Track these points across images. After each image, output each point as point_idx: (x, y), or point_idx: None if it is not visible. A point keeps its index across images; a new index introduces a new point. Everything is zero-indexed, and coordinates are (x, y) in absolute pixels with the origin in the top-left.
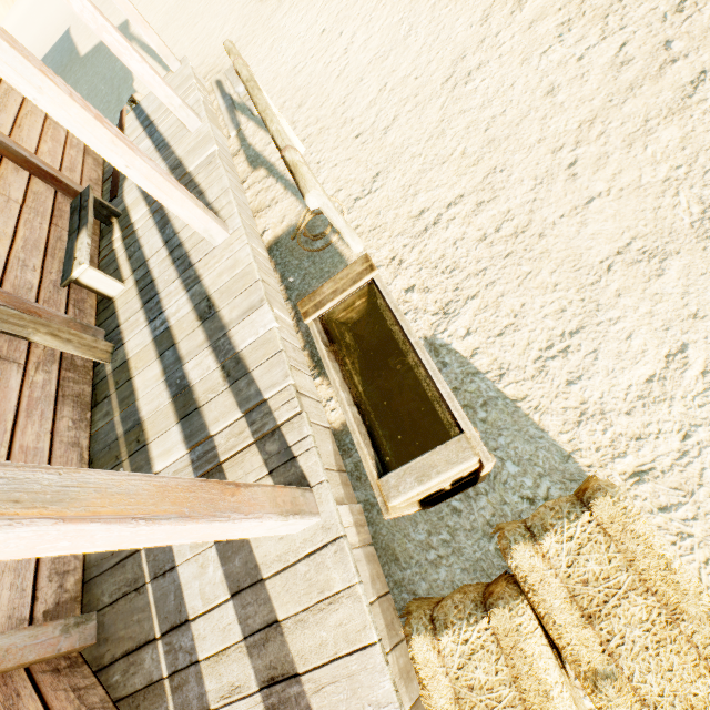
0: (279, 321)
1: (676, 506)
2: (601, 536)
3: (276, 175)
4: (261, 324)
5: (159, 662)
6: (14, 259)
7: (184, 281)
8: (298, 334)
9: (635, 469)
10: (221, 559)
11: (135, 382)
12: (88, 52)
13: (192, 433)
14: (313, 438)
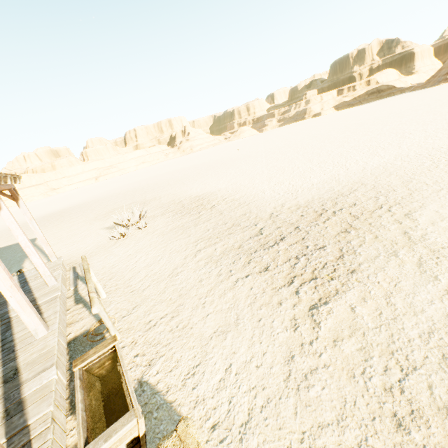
0: (58, 378)
1: (225, 438)
2: (179, 441)
3: (88, 307)
4: (46, 377)
5: None
6: None
7: (4, 360)
8: (68, 389)
9: (213, 424)
10: None
11: None
12: (2, 247)
13: None
14: (52, 441)
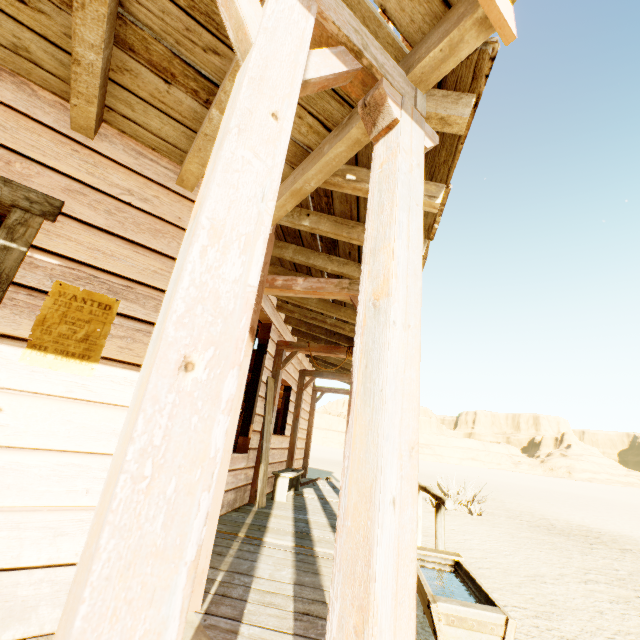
0: None
1: None
2: None
3: None
4: None
5: (217, 575)
6: (270, 451)
7: (328, 516)
8: None
9: None
10: (295, 573)
11: (271, 518)
12: None
13: (302, 542)
14: None
